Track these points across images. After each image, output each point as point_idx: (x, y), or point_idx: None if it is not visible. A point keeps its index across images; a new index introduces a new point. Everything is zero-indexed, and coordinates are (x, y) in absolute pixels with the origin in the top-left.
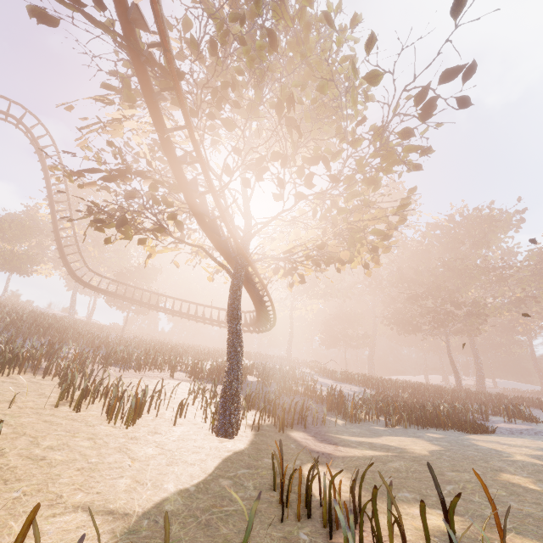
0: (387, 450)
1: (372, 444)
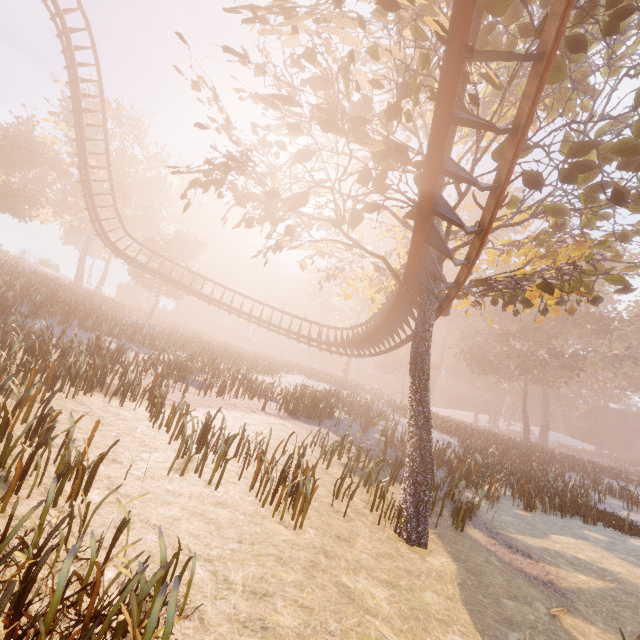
0: (595, 573)
1: (563, 555)
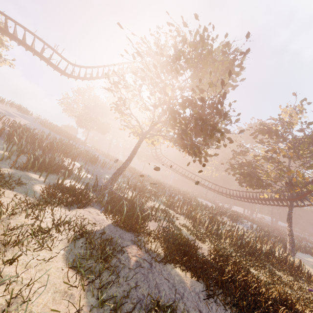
0: None
1: None
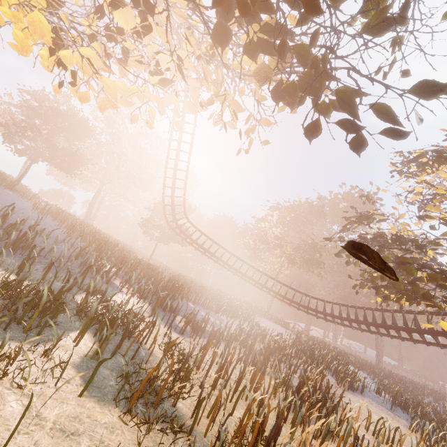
0: None
1: None
